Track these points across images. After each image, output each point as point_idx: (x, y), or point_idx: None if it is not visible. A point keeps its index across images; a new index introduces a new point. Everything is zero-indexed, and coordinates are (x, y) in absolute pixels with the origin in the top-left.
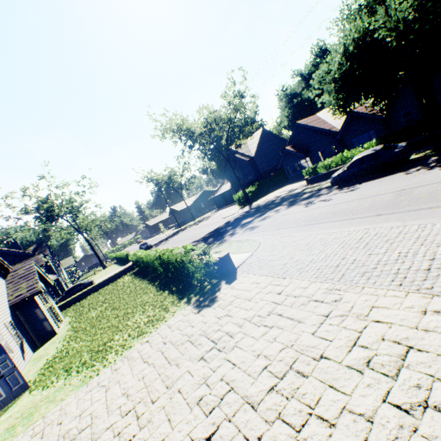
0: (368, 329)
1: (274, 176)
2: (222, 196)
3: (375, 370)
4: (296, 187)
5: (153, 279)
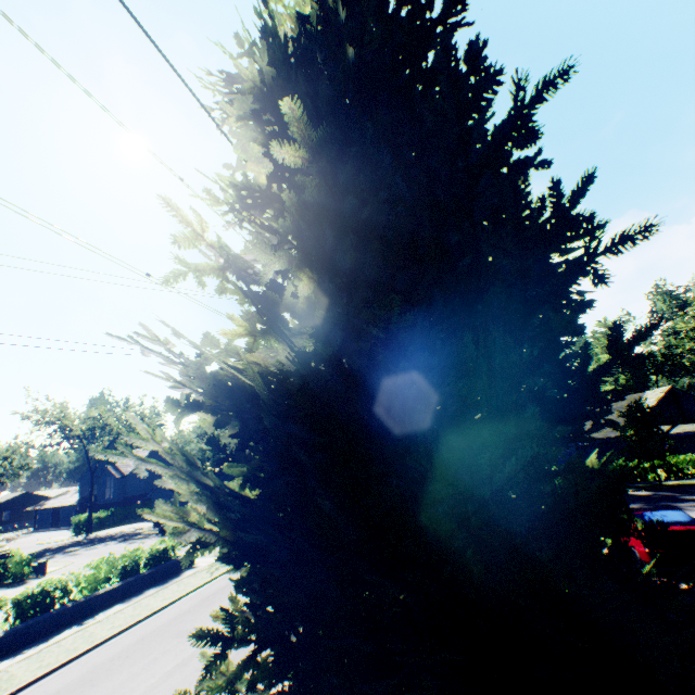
0: None
1: (139, 506)
2: (56, 511)
3: None
4: (148, 525)
5: None
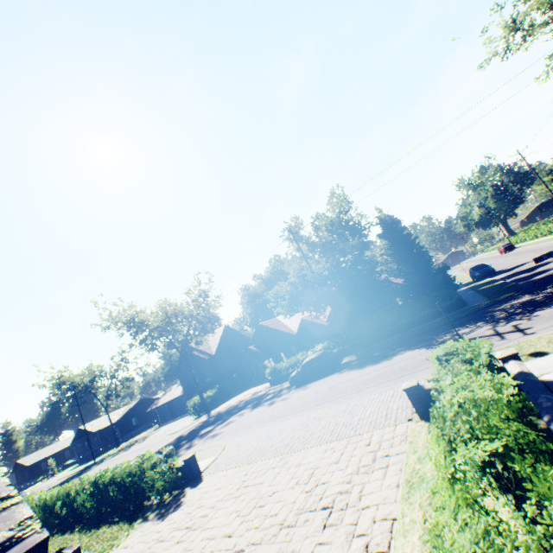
0: (300, 468)
1: (237, 377)
2: (169, 405)
3: (300, 483)
4: (261, 388)
5: (66, 528)
